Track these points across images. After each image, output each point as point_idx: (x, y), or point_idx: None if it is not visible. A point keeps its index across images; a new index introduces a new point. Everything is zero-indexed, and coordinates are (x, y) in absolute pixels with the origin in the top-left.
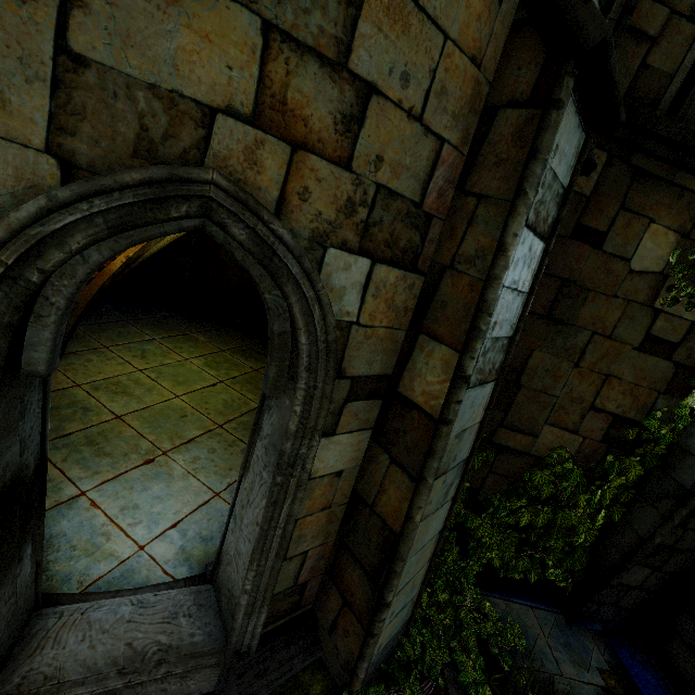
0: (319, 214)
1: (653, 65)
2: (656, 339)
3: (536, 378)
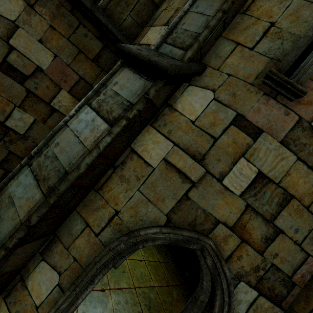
0: (243, 266)
1: None
2: None
3: None
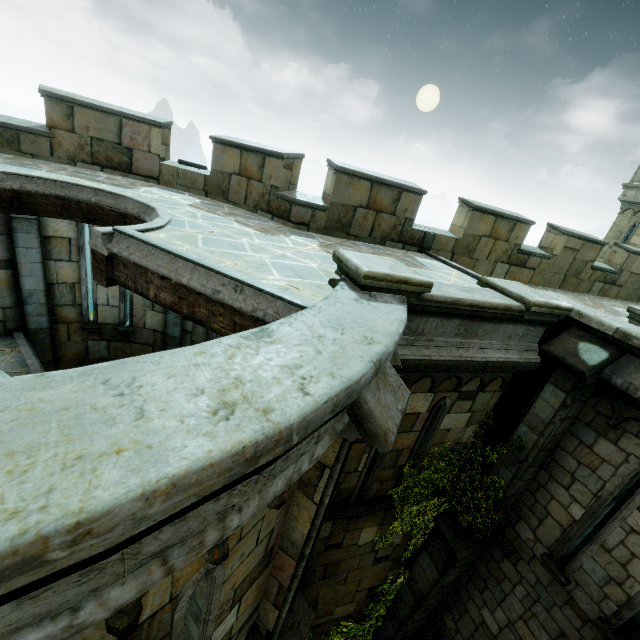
0: None
1: (344, 487)
2: (380, 558)
3: (325, 597)
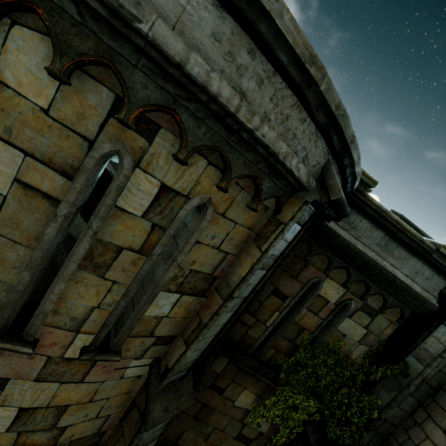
0: None
1: (250, 334)
2: (243, 435)
3: (186, 442)
